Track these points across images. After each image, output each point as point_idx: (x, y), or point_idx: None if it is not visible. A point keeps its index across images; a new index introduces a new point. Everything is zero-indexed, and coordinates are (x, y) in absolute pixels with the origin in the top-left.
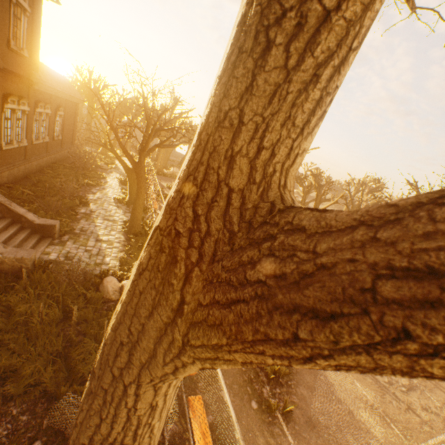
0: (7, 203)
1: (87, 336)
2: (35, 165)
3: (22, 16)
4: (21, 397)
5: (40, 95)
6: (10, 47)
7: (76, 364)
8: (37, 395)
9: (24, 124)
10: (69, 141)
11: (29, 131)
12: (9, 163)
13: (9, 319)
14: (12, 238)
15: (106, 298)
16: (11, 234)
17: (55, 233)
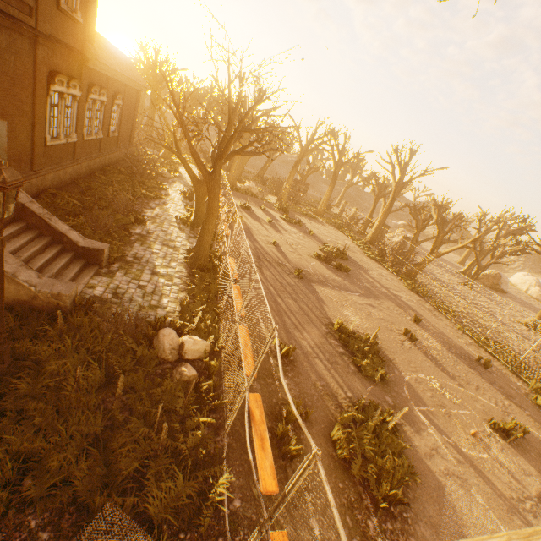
0: (47, 217)
1: (134, 413)
2: (85, 168)
3: None
4: (44, 500)
5: (95, 77)
6: (60, 6)
7: (118, 459)
8: (64, 501)
9: (74, 113)
10: (126, 139)
11: (80, 123)
12: (54, 162)
13: (37, 379)
14: (50, 264)
15: (161, 358)
16: (49, 258)
17: (102, 260)
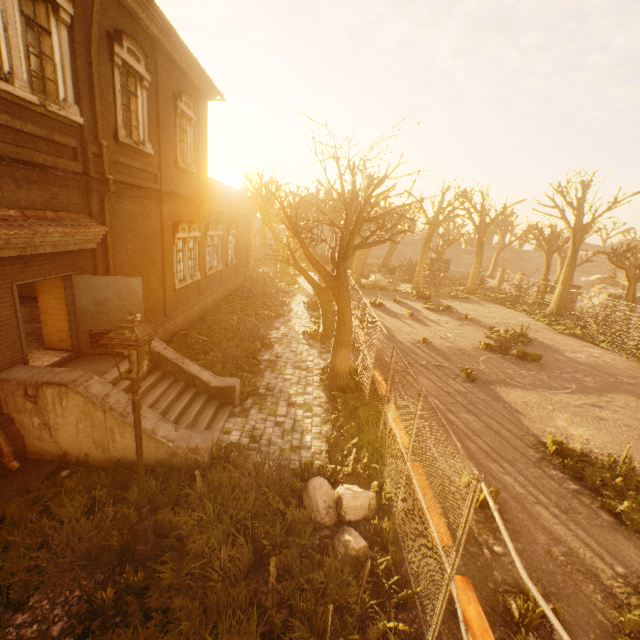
0: (180, 360)
1: (294, 612)
2: (209, 302)
3: (188, 127)
4: None
5: (211, 215)
6: (178, 166)
7: None
8: None
9: (196, 253)
10: (243, 264)
11: (201, 260)
12: (183, 304)
13: (181, 562)
14: (186, 411)
15: (316, 521)
16: (184, 405)
17: (235, 398)
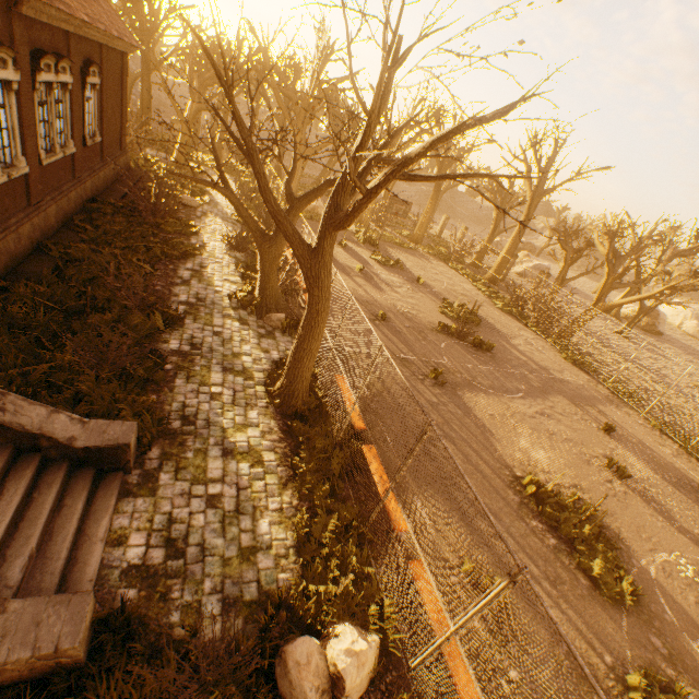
0: None
1: None
2: (53, 216)
3: None
4: None
5: (42, 34)
6: None
7: None
8: None
9: (13, 117)
10: (115, 143)
11: (28, 134)
12: None
13: None
14: (21, 520)
15: None
16: (15, 509)
17: (129, 461)
